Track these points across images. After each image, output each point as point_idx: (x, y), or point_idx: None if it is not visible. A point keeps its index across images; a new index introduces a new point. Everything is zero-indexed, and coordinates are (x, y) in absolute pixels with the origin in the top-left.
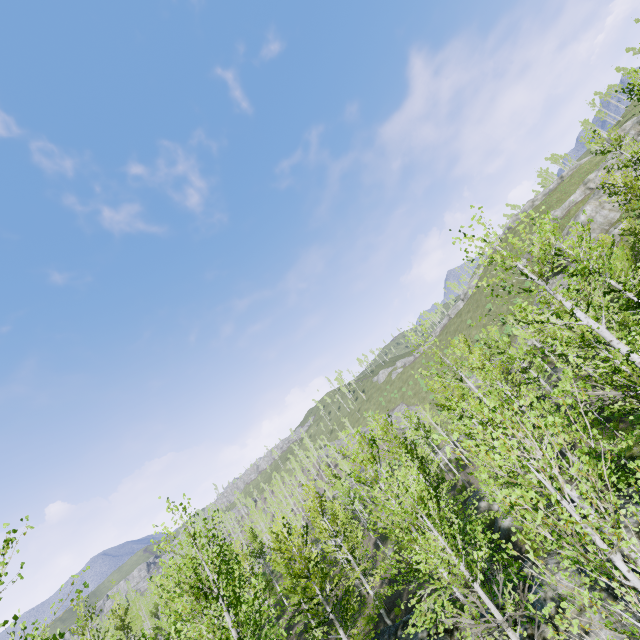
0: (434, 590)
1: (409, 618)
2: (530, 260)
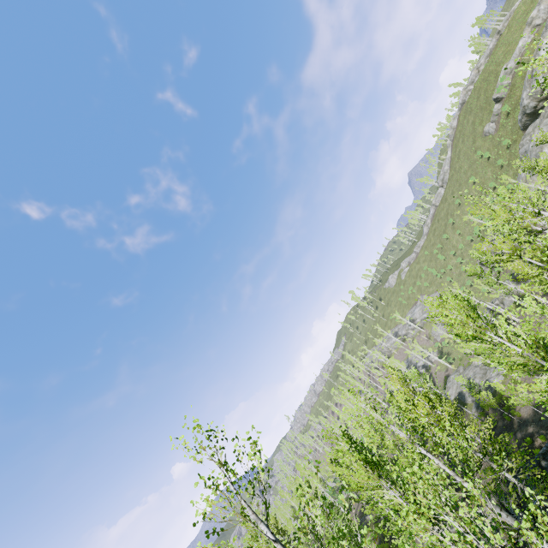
0: (542, 430)
1: (546, 450)
2: (498, 120)
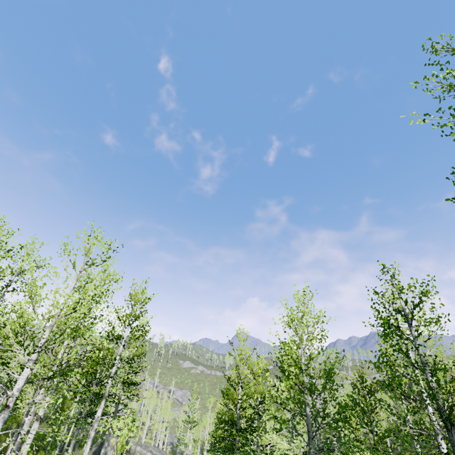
0: None
1: None
2: None
